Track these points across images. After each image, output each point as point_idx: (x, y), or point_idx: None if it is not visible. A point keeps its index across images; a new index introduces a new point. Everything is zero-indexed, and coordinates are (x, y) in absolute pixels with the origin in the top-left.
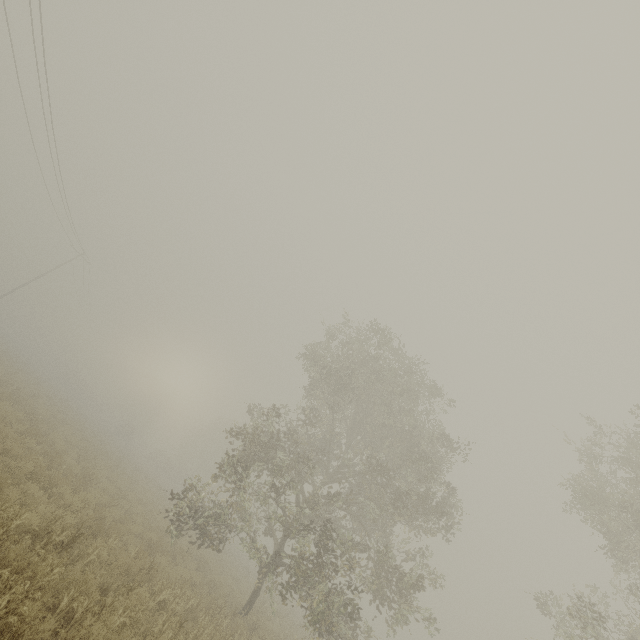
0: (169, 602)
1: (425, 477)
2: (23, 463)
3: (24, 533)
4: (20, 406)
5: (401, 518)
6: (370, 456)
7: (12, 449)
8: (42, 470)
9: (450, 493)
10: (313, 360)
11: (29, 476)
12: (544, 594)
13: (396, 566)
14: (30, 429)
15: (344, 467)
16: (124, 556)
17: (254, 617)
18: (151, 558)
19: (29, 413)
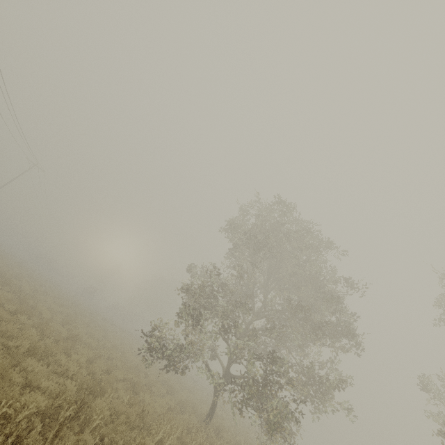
0: (165, 440)
1: (337, 310)
2: (19, 341)
3: (33, 414)
4: (8, 287)
5: (318, 341)
6: (287, 297)
7: (7, 330)
8: (37, 345)
9: (355, 320)
10: (236, 229)
11: (27, 353)
12: (427, 383)
13: (320, 377)
14: (20, 307)
15: (265, 306)
16: (121, 408)
17: (214, 421)
18: (136, 396)
19: (16, 292)
